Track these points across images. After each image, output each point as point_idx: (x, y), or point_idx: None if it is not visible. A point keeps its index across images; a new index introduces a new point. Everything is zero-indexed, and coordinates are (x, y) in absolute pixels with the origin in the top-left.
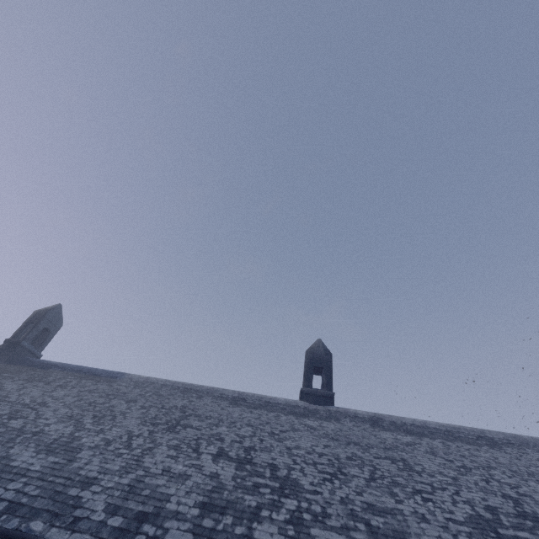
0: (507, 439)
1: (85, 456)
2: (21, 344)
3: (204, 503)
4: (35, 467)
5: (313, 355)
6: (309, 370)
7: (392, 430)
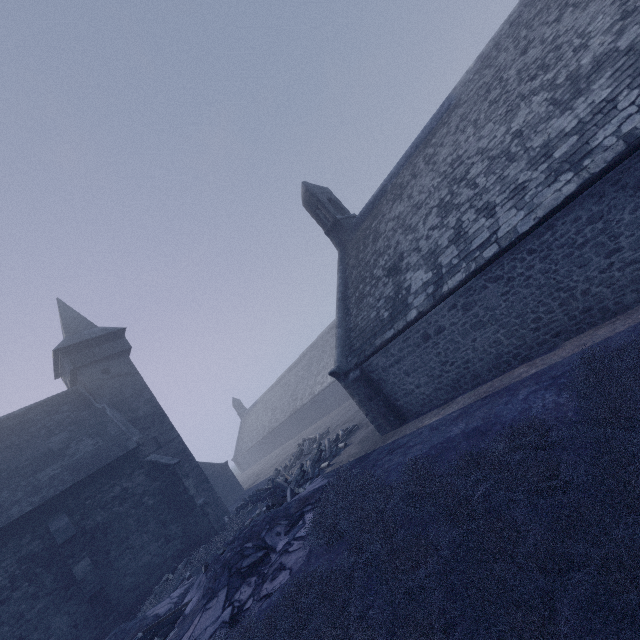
0: None
1: (636, 34)
2: (338, 219)
3: None
4: (604, 95)
5: None
6: None
7: None
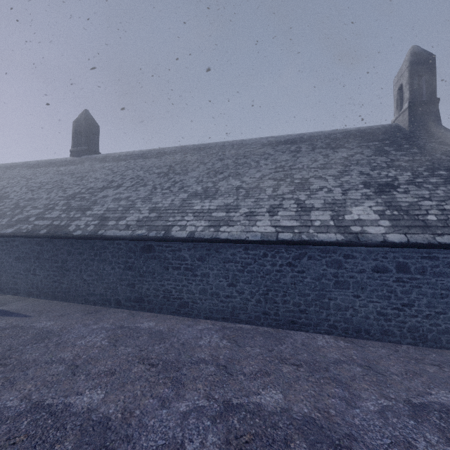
0: (175, 150)
1: None
2: None
3: None
4: None
5: (76, 124)
6: (74, 136)
7: (108, 162)
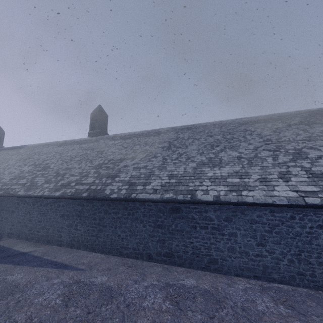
0: (168, 130)
1: None
2: None
3: (12, 178)
4: None
5: (93, 115)
6: (91, 123)
7: (117, 140)
